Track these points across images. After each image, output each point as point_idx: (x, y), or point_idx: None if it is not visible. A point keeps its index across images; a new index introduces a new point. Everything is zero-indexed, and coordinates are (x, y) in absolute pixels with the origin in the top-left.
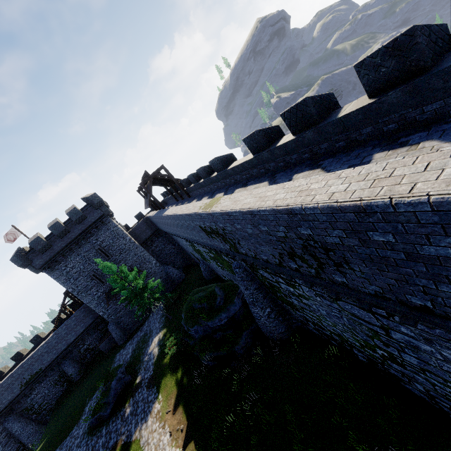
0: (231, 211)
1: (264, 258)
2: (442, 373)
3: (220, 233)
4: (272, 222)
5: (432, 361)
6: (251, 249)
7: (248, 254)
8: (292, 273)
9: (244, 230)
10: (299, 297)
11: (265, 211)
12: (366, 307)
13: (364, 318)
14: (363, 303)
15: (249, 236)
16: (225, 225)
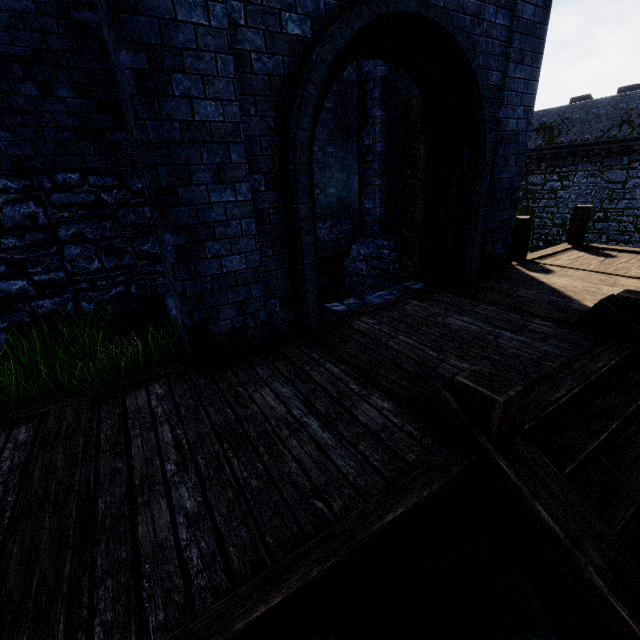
0: (603, 98)
1: (586, 137)
2: (638, 202)
3: (551, 127)
4: (635, 99)
5: (638, 195)
6: (579, 133)
7: (565, 141)
8: (607, 140)
9: (595, 113)
10: (559, 190)
11: (638, 92)
12: (633, 159)
13: (615, 180)
14: (633, 157)
15: (595, 118)
16: (574, 114)
